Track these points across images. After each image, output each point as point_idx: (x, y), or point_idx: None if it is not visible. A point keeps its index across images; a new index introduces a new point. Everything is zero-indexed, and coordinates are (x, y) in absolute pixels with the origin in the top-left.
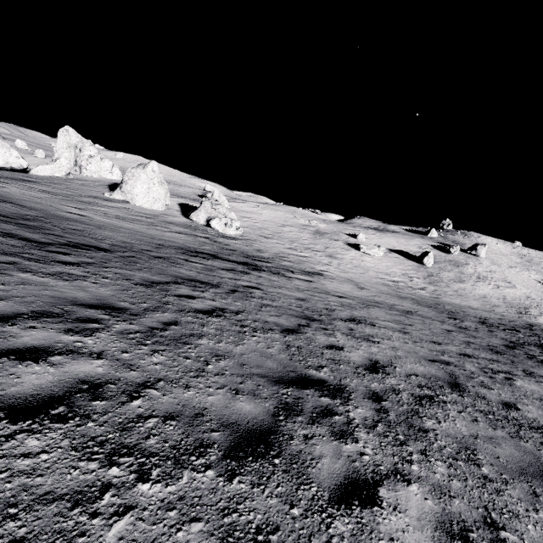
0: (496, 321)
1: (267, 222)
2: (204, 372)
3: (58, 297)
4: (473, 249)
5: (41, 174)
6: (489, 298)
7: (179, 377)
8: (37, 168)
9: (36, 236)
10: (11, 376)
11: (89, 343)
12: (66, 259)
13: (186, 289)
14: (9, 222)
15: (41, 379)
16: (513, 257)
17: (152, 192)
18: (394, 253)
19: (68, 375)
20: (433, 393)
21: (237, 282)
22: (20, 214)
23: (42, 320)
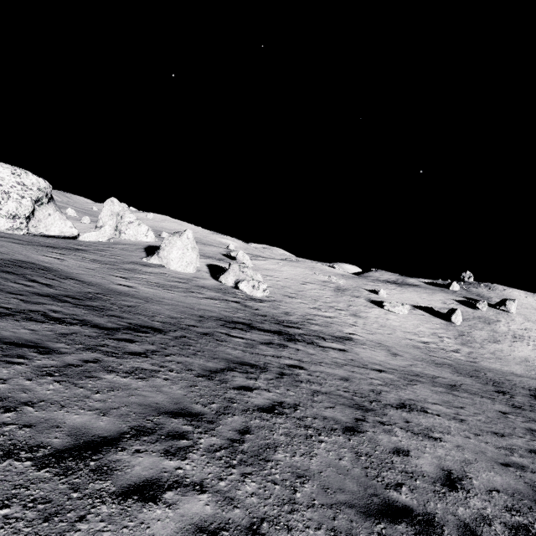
0: None
1: (289, 280)
2: (296, 504)
3: (144, 404)
4: (502, 304)
5: (88, 240)
6: (531, 361)
7: (277, 513)
8: (85, 235)
9: (103, 320)
10: (142, 525)
11: (188, 469)
12: (134, 348)
13: (241, 378)
14: (79, 305)
15: (166, 528)
16: None
17: (185, 256)
18: (419, 309)
19: (185, 520)
20: (526, 520)
21: (281, 361)
22: (83, 292)
23: (142, 439)
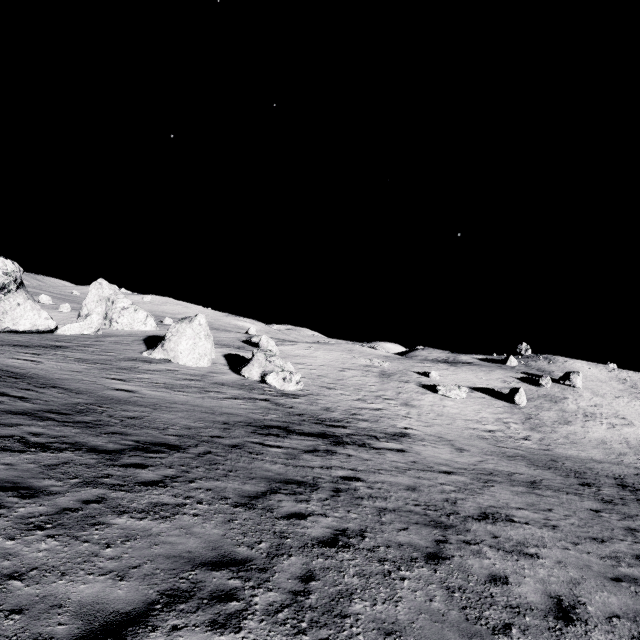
0: (635, 479)
1: (325, 367)
2: None
3: (172, 555)
4: (566, 378)
5: (69, 333)
6: (608, 443)
7: None
8: (65, 327)
9: (101, 440)
10: None
11: None
12: (147, 475)
13: (289, 501)
14: (67, 422)
15: None
16: (614, 383)
17: (198, 347)
18: (477, 391)
19: None
20: None
21: (332, 473)
22: (71, 404)
23: (178, 609)
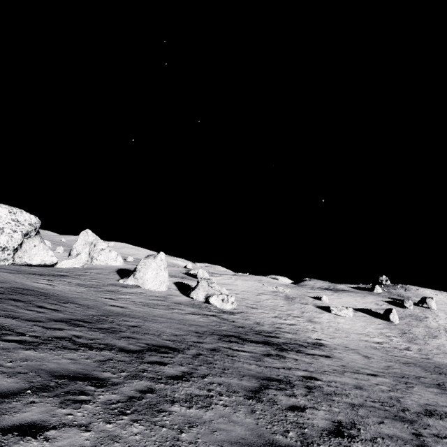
0: None
1: (245, 292)
2: None
3: (233, 441)
4: (423, 301)
5: (64, 266)
6: None
7: None
8: (62, 262)
9: (123, 342)
10: None
11: None
12: (170, 371)
13: (282, 396)
14: (93, 328)
15: None
16: None
17: (159, 276)
18: (359, 311)
19: None
20: None
21: (294, 373)
22: (88, 315)
23: None
